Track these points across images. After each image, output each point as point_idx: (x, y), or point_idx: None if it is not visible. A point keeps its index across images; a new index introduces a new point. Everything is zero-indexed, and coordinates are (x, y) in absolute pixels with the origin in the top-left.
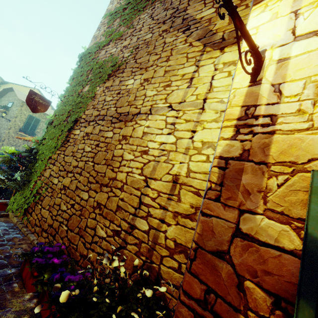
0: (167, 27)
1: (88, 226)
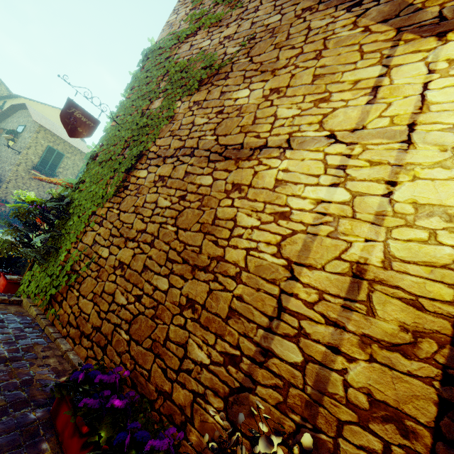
0: (311, 3)
1: (170, 338)
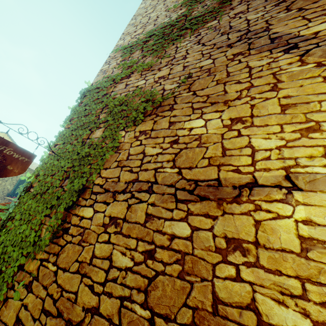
0: (240, 50)
1: None
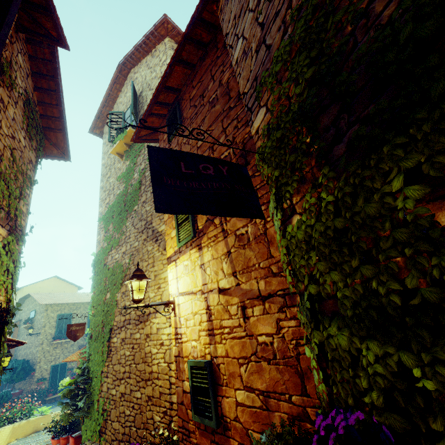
0: (145, 237)
1: (148, 418)
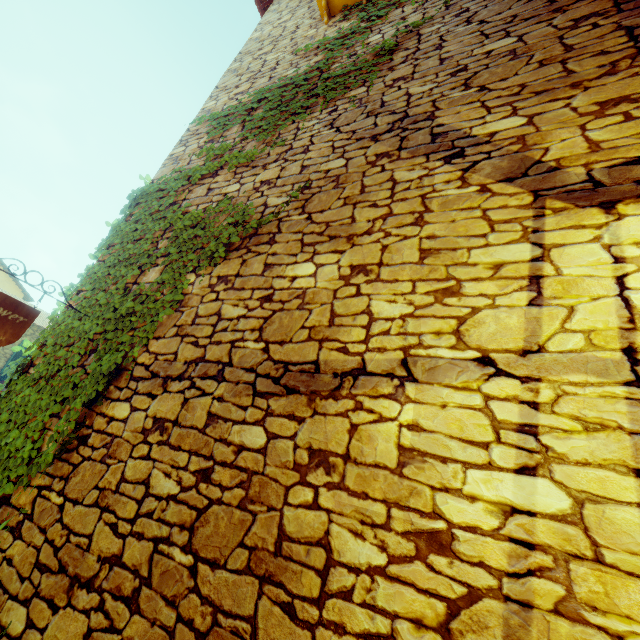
0: (388, 148)
1: None
